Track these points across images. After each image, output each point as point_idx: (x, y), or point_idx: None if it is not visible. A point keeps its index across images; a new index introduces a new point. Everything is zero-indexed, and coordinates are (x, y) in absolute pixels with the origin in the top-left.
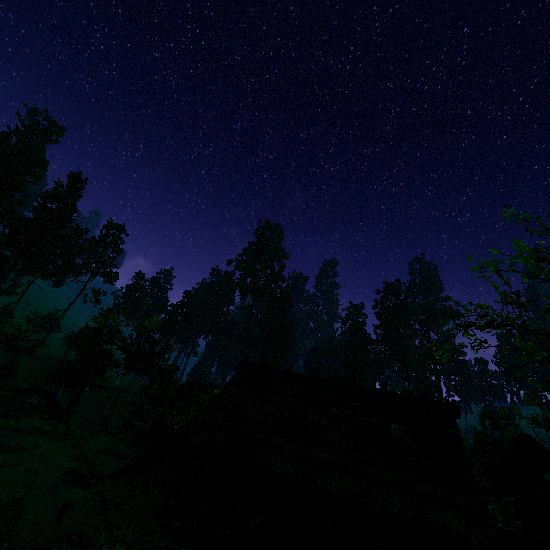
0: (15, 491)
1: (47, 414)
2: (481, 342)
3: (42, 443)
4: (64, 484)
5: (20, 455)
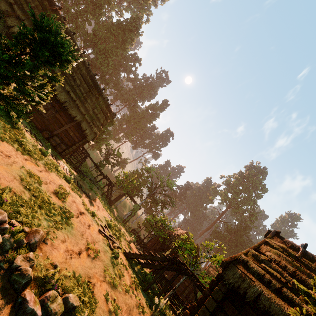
0: (72, 208)
1: (104, 195)
2: None
3: (98, 201)
4: (99, 231)
5: (86, 197)
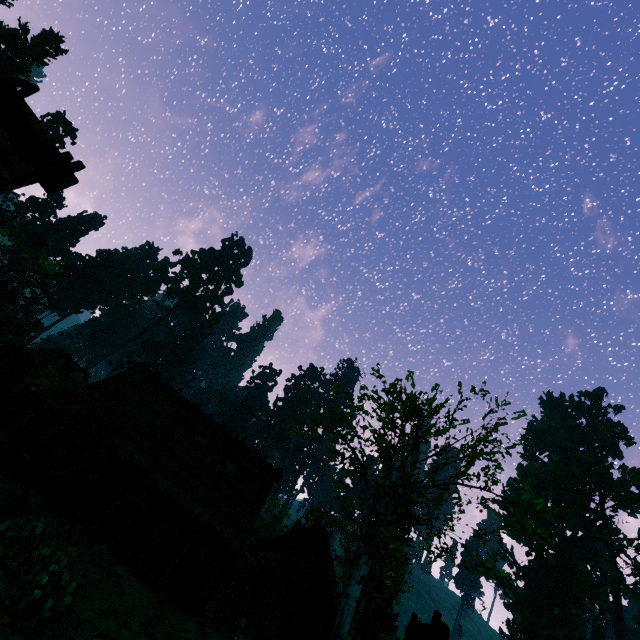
0: None
1: None
2: (317, 436)
3: None
4: None
5: None
